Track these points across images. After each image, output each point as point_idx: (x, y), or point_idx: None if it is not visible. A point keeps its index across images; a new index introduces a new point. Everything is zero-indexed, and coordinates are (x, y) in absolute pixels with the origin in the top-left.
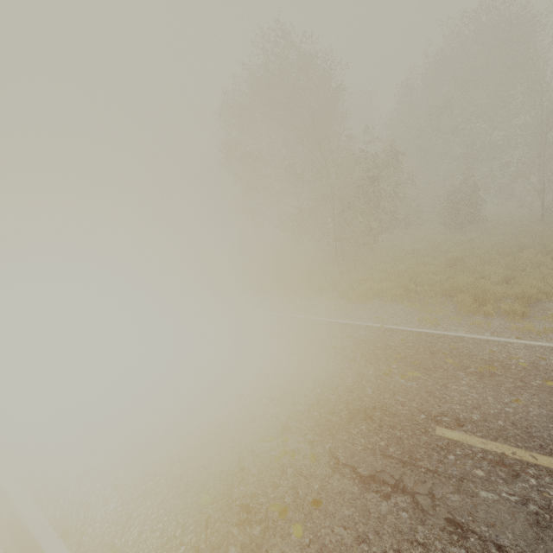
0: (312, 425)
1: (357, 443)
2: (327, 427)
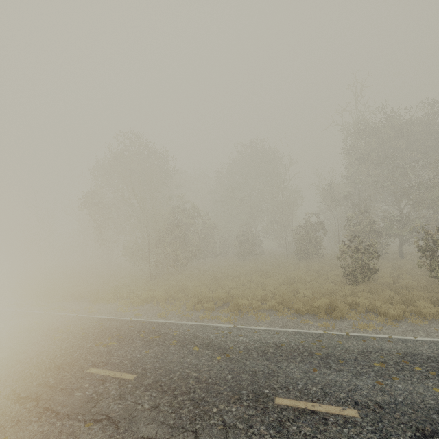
0: (17, 377)
1: (35, 382)
2: (26, 377)
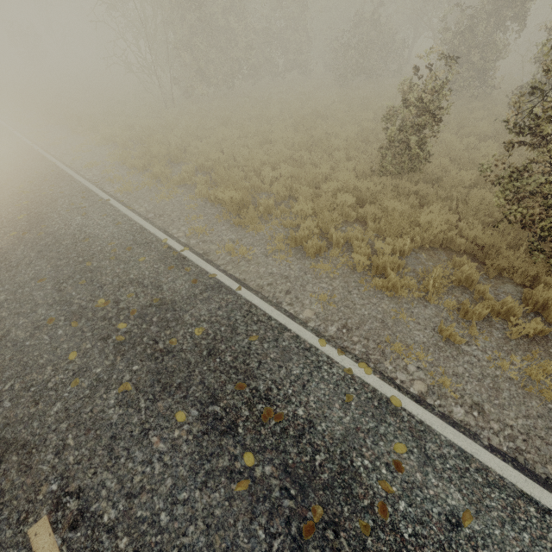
0: None
1: None
2: None
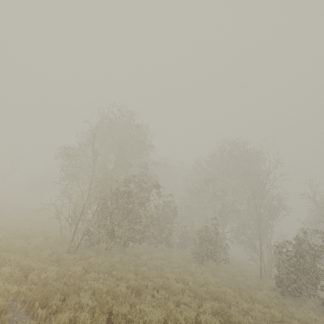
0: None
1: None
2: None
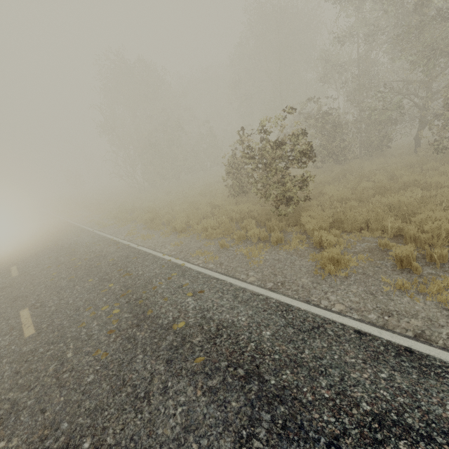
0: None
1: None
2: None
